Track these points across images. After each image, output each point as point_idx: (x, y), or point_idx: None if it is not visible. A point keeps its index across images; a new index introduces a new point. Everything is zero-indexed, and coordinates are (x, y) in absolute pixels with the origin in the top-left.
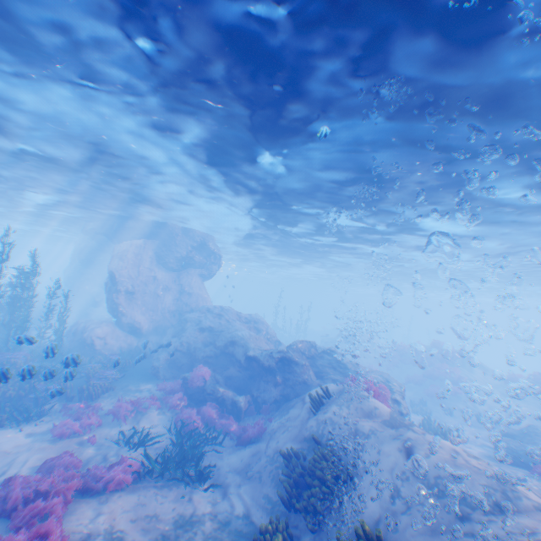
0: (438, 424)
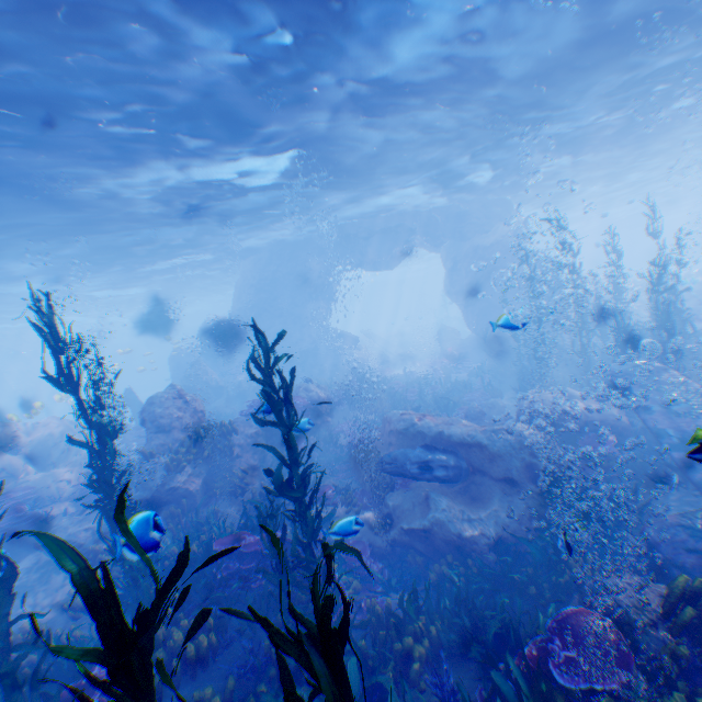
0: None
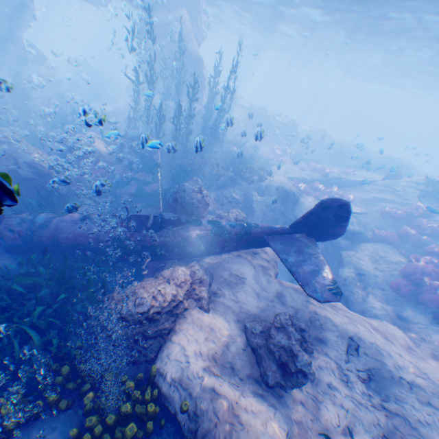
0: None
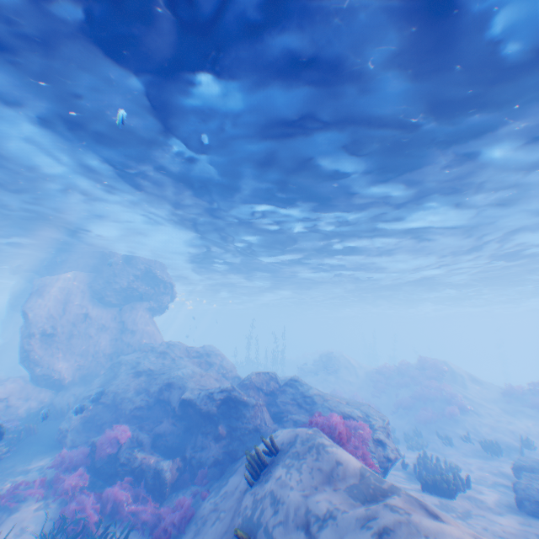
0: (439, 463)
